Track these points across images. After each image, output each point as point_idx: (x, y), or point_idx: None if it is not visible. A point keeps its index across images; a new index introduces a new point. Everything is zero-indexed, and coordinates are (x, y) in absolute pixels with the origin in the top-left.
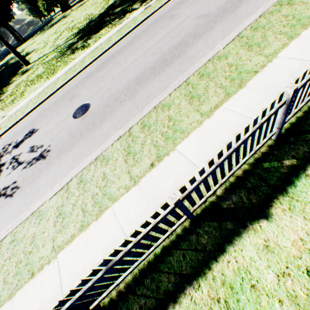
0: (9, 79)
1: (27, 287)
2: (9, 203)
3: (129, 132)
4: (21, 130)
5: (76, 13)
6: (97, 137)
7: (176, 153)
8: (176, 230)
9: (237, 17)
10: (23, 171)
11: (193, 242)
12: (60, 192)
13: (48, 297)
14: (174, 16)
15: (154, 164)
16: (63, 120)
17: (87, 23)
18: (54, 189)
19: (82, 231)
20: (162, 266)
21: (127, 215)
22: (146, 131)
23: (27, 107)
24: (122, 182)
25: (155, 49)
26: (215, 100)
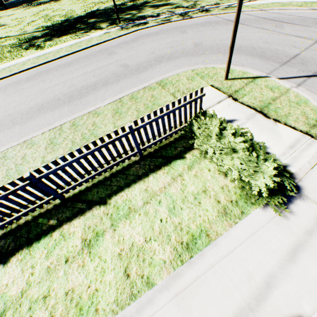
0: None
1: None
2: None
3: None
4: None
5: (67, 2)
6: None
7: (0, 191)
8: None
9: (138, 80)
10: None
11: None
12: None
13: None
14: (113, 53)
15: None
16: None
17: (63, 20)
18: None
19: None
20: None
21: None
22: (1, 162)
23: None
24: None
25: (76, 81)
26: (60, 152)
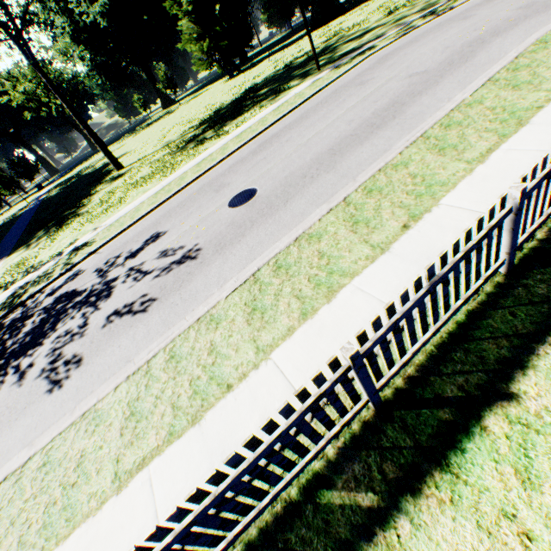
0: (90, 189)
1: (224, 404)
2: (143, 319)
3: (345, 202)
4: (134, 238)
5: (189, 106)
6: (283, 220)
7: (442, 208)
8: (482, 289)
9: (476, 66)
10: (157, 280)
11: (521, 297)
12: (243, 287)
13: (272, 407)
14: (366, 81)
15: (408, 225)
16: (212, 213)
17: (214, 112)
18: (227, 289)
19: (307, 320)
20: (478, 333)
21: (385, 286)
22: (375, 196)
23: (139, 211)
24: (358, 254)
25: (348, 117)
26: (484, 145)
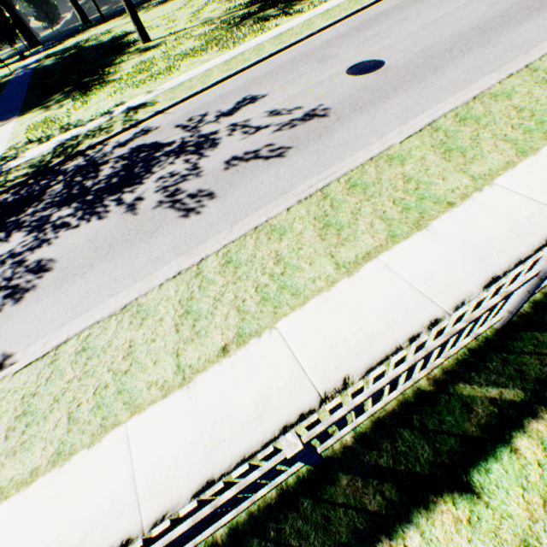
0: (108, 60)
1: (451, 216)
2: (282, 163)
3: (528, 69)
4: (217, 100)
5: None
6: (439, 86)
7: None
8: None
9: None
10: (279, 133)
11: None
12: (419, 134)
13: (518, 216)
14: None
15: None
16: (326, 80)
17: None
18: (390, 139)
19: (528, 157)
20: None
21: None
22: None
23: (209, 77)
24: None
25: (487, 1)
26: None
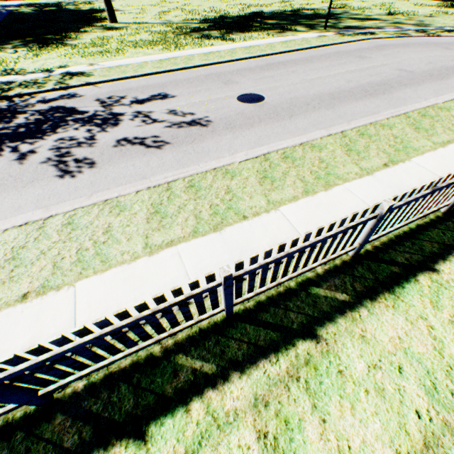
0: (76, 26)
1: (240, 226)
2: (156, 154)
3: (342, 134)
4: (139, 89)
5: None
6: (288, 128)
7: (412, 163)
8: (428, 216)
9: (448, 86)
10: (167, 130)
11: (450, 227)
12: (254, 160)
13: (280, 237)
14: (365, 58)
15: (387, 165)
16: (221, 99)
17: (220, 17)
18: (237, 157)
19: (308, 196)
20: (421, 237)
21: (367, 194)
22: (366, 139)
23: (142, 68)
24: (349, 170)
25: (347, 77)
26: (445, 137)
